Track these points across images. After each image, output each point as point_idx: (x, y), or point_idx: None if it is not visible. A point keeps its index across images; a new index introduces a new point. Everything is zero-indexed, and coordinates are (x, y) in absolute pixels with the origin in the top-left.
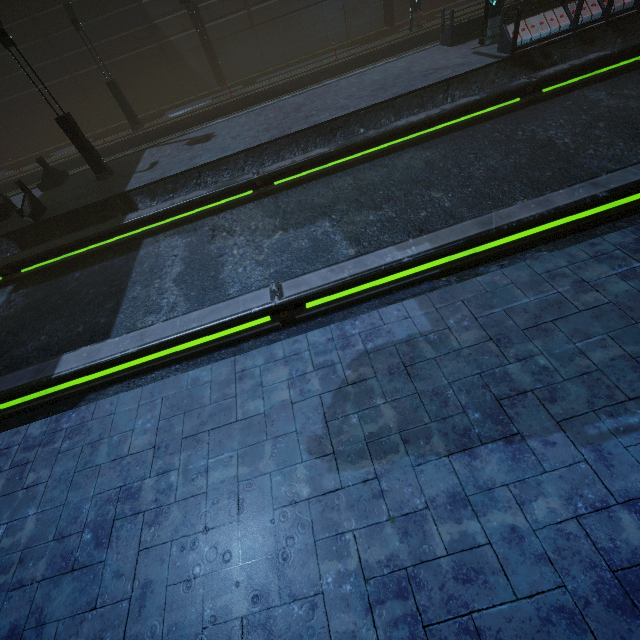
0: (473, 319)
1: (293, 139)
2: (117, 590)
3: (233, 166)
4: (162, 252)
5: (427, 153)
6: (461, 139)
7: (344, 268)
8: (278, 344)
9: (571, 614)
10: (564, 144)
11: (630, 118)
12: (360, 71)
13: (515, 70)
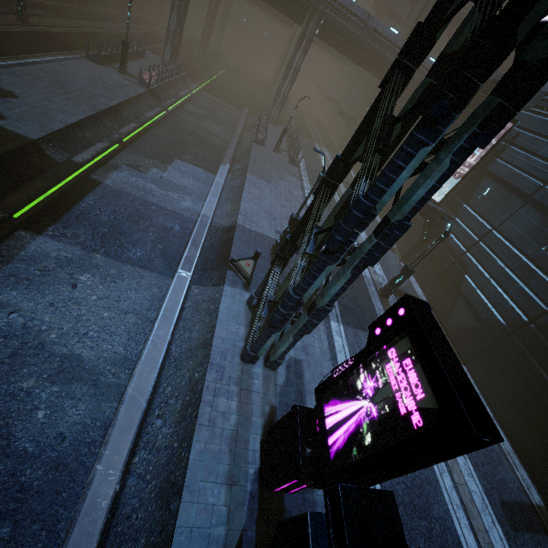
0: (256, 175)
1: (105, 113)
2: (280, 216)
3: (86, 126)
4: (124, 181)
5: (165, 131)
6: (168, 126)
7: (223, 171)
8: (245, 186)
9: (291, 195)
10: (200, 134)
11: (202, 128)
12: (52, 59)
13: (152, 96)
